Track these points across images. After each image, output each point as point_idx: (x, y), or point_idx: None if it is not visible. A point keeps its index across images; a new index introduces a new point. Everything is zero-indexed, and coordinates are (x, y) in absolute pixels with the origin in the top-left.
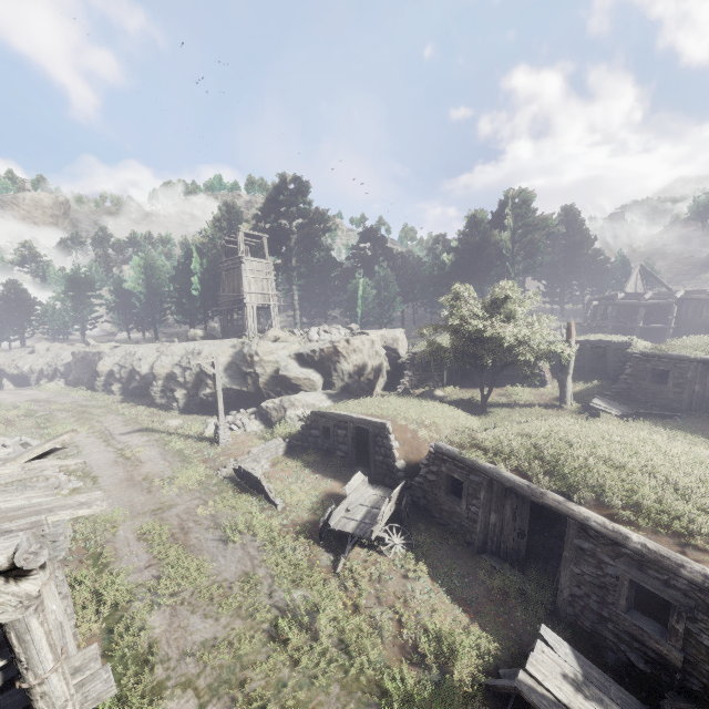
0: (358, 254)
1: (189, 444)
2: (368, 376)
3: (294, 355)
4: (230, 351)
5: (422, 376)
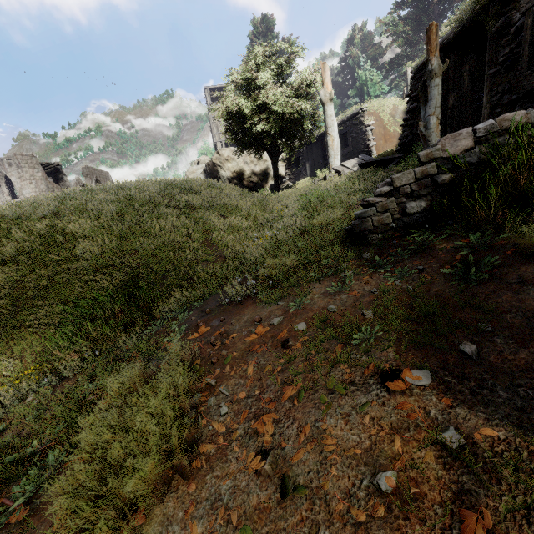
0: (341, 65)
1: None
2: (249, 179)
3: (203, 171)
4: None
5: (295, 172)
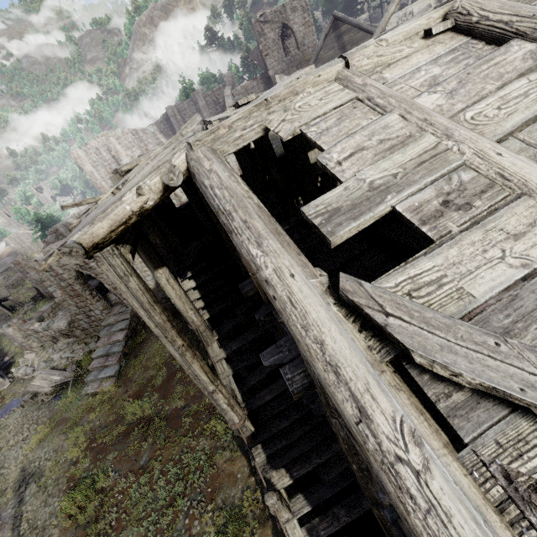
0: None
1: None
2: None
3: None
4: (433, 1)
5: None
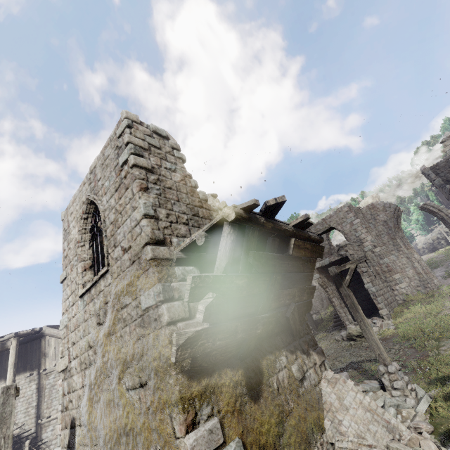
0: None
1: (444, 250)
2: None
3: None
4: None
5: None
